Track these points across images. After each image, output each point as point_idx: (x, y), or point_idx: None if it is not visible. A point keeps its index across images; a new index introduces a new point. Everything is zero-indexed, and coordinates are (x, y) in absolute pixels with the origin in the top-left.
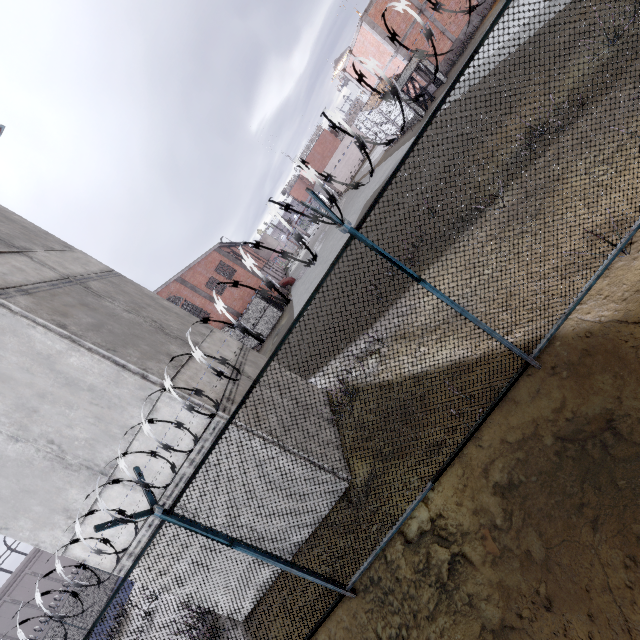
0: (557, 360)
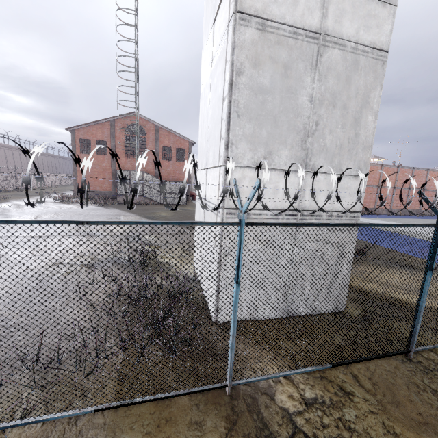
0: None
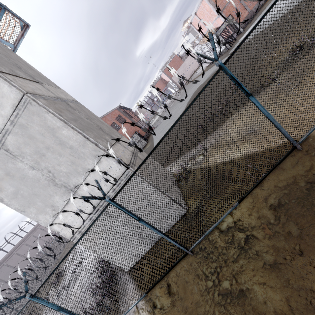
0: (309, 147)
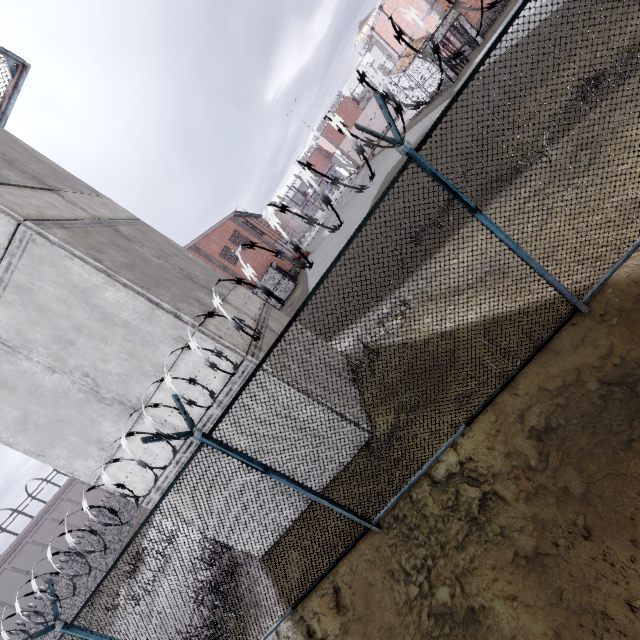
0: (607, 307)
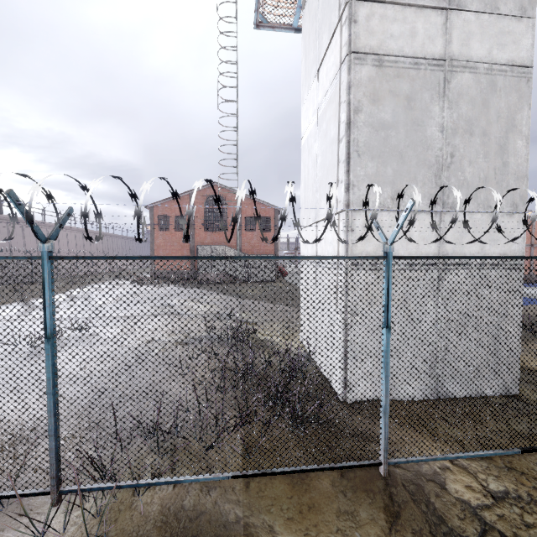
0: None
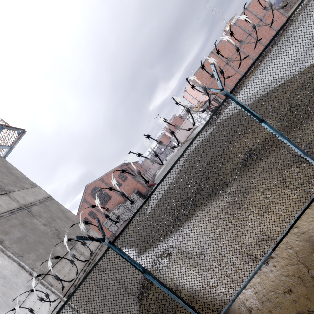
0: None
